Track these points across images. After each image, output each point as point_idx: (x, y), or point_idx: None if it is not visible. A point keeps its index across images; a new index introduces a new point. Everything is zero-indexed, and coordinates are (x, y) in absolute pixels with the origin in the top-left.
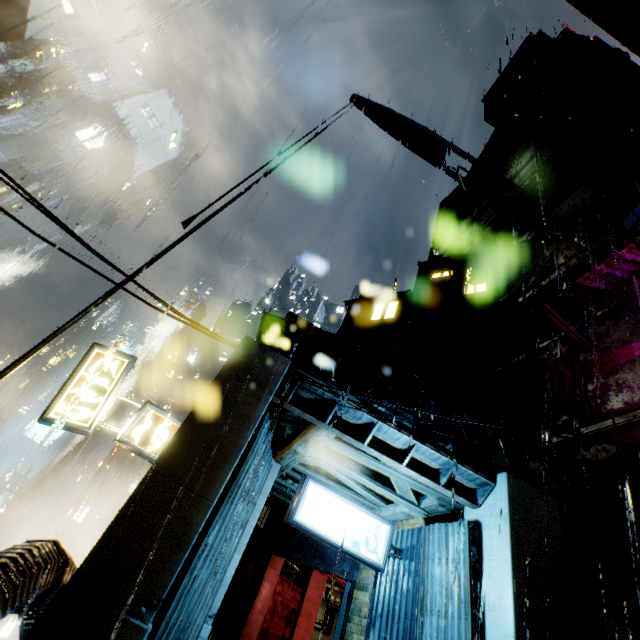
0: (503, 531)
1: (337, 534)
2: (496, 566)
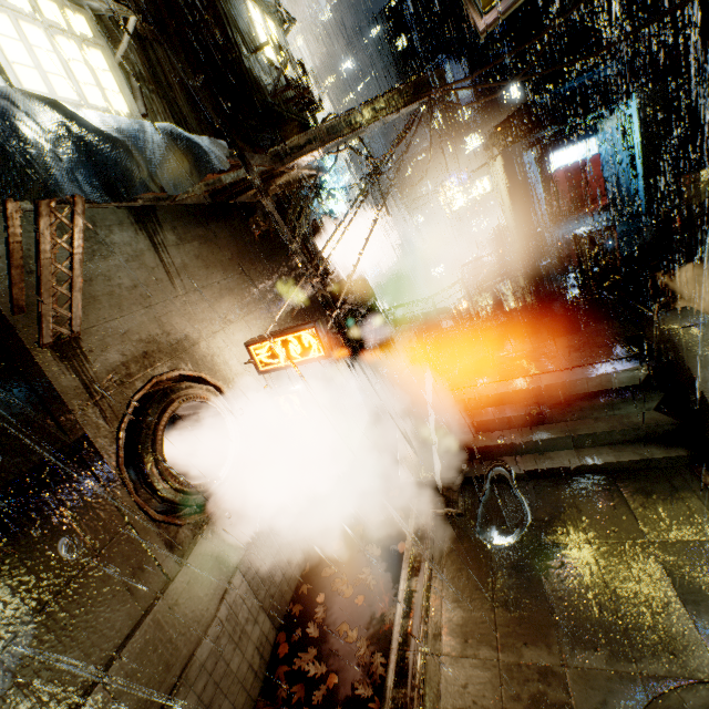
0: (635, 118)
1: (573, 159)
2: (635, 131)
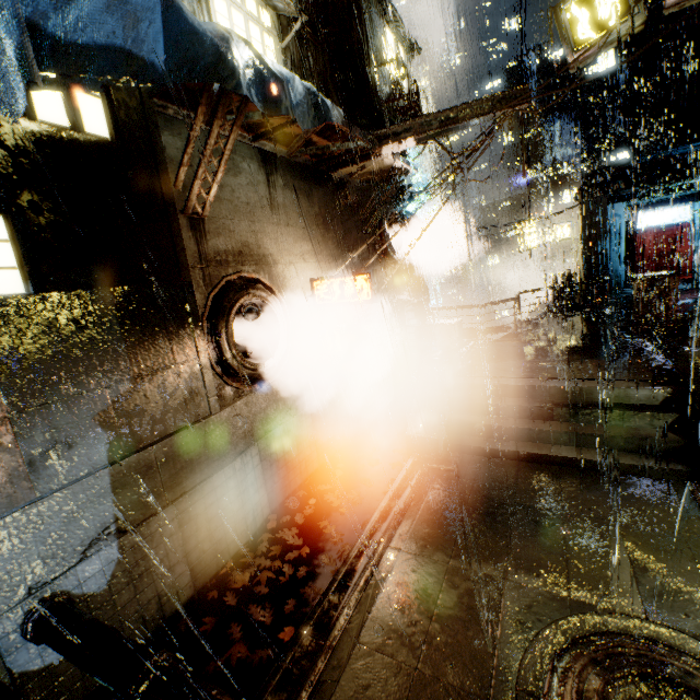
0: None
1: (662, 222)
2: None
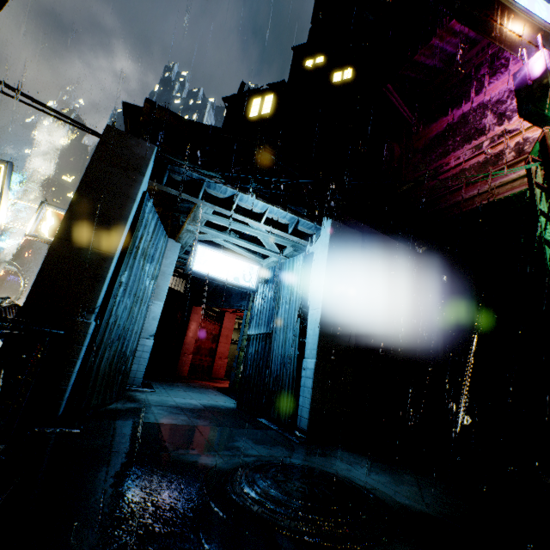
0: (324, 254)
1: (223, 275)
2: (318, 273)
